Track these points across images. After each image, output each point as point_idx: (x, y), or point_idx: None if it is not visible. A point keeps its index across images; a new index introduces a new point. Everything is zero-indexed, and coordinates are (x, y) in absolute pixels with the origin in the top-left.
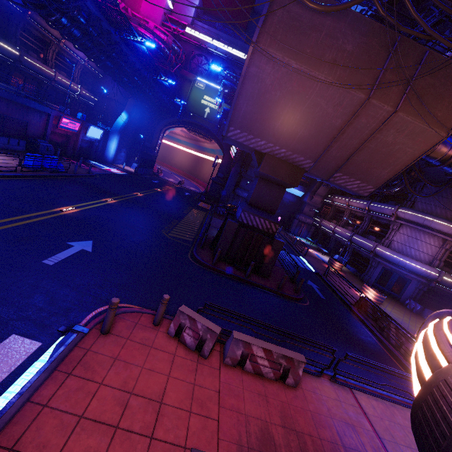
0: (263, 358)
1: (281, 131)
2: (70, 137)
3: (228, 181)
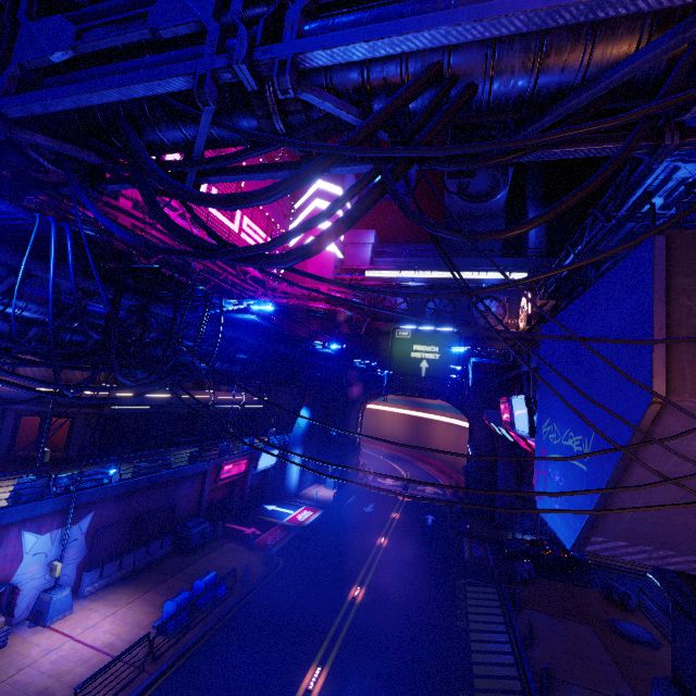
0: None
1: None
2: (235, 482)
3: (500, 477)
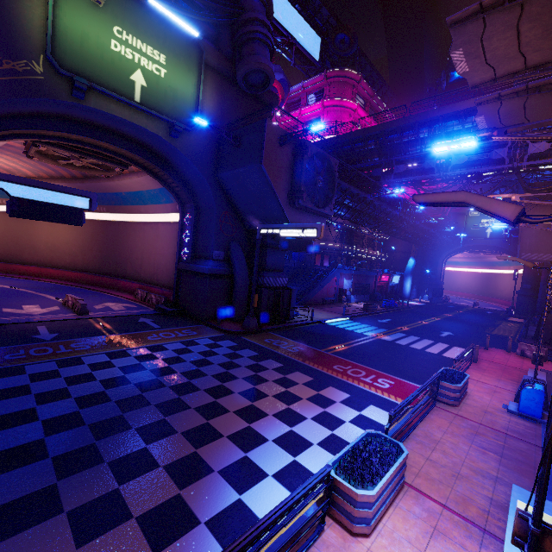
0: None
1: None
2: (382, 286)
3: (540, 291)
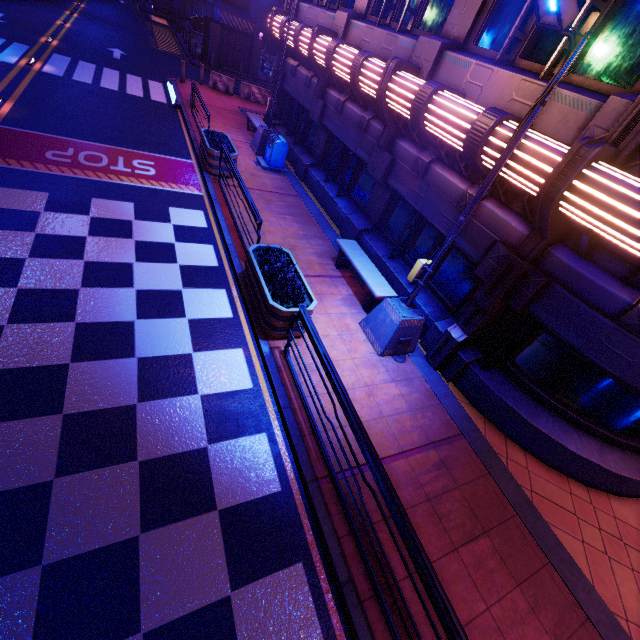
0: (258, 94)
1: None
2: None
3: None
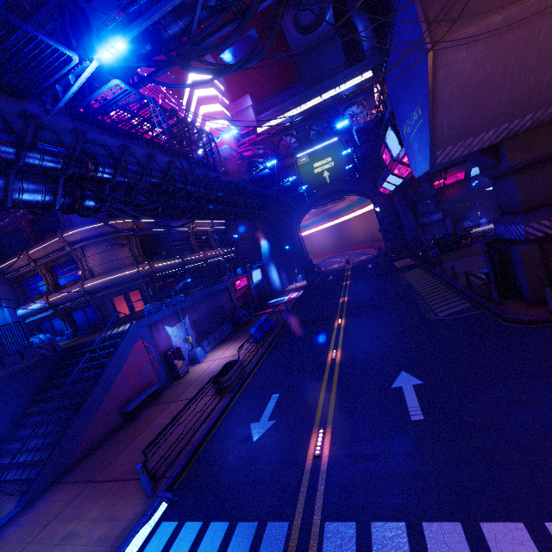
0: None
1: (512, 99)
2: (245, 294)
3: (403, 220)
